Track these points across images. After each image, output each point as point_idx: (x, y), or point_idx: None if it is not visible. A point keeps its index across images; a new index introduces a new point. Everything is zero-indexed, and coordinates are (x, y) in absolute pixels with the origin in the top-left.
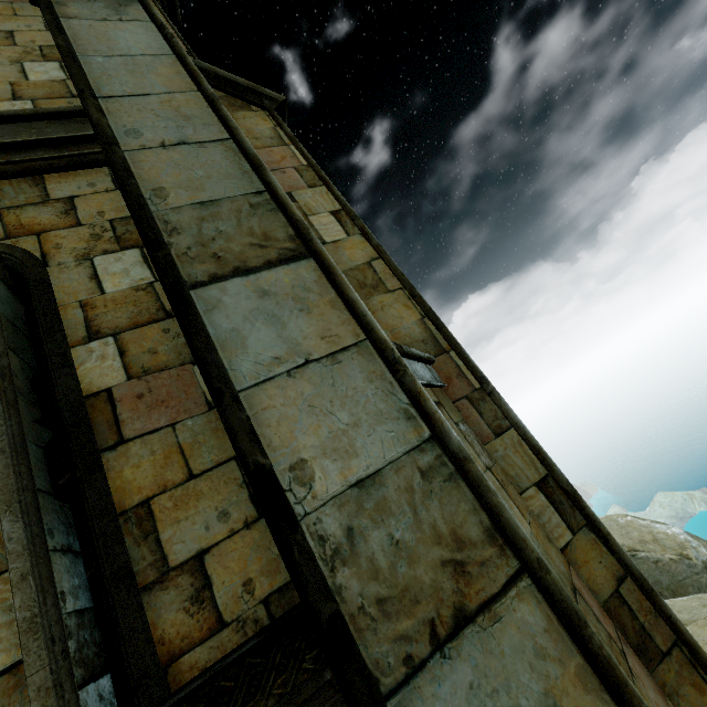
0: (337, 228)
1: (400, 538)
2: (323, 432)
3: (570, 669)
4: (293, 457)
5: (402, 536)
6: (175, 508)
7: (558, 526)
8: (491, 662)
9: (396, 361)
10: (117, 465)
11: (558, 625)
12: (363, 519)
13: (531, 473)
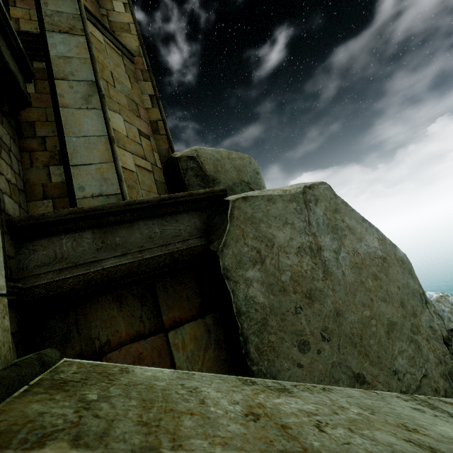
0: (122, 8)
1: (62, 21)
2: (54, 2)
3: (84, 47)
4: (45, 2)
5: (62, 21)
6: (25, 22)
7: (149, 104)
8: (69, 38)
9: (79, 0)
10: (13, 10)
11: (86, 43)
12: (56, 15)
13: (149, 92)
